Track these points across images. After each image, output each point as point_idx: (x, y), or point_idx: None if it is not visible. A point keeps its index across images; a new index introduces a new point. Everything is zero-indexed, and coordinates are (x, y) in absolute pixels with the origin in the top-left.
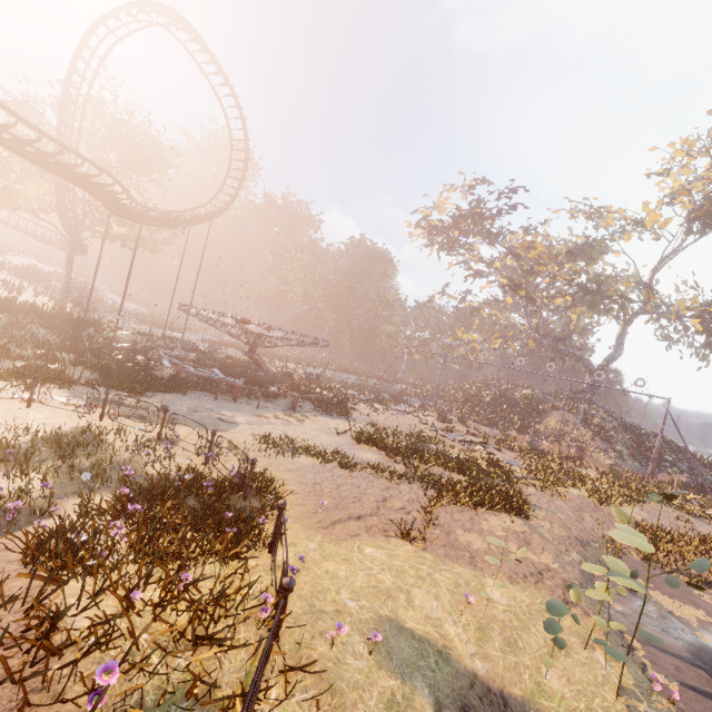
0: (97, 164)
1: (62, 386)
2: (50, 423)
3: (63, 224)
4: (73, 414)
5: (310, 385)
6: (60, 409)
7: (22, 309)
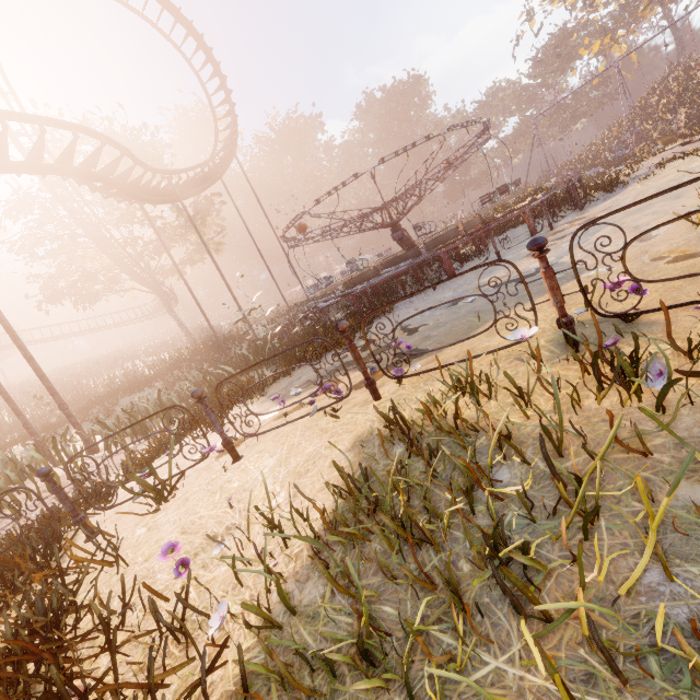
0: (58, 120)
1: (253, 396)
2: (299, 465)
3: (136, 280)
4: (314, 419)
5: (497, 214)
6: (285, 427)
7: (165, 367)
